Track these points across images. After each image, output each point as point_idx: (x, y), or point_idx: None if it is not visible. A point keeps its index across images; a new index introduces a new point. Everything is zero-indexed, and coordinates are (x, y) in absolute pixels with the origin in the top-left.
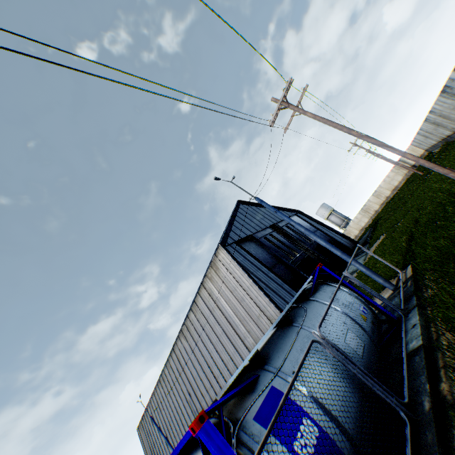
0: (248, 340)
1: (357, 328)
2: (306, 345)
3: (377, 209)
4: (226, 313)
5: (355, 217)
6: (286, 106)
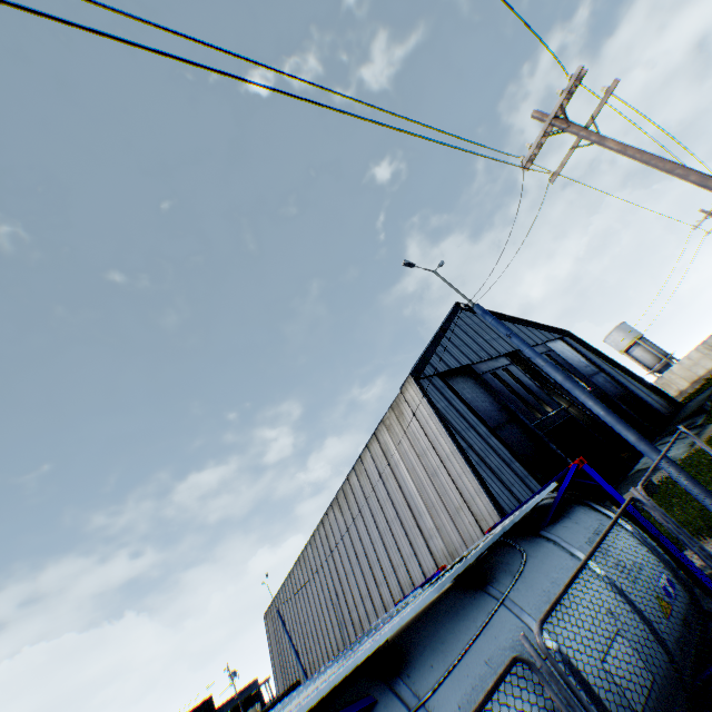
0: (435, 541)
1: (643, 631)
2: (502, 652)
3: None
4: (405, 489)
5: (684, 357)
6: (561, 129)
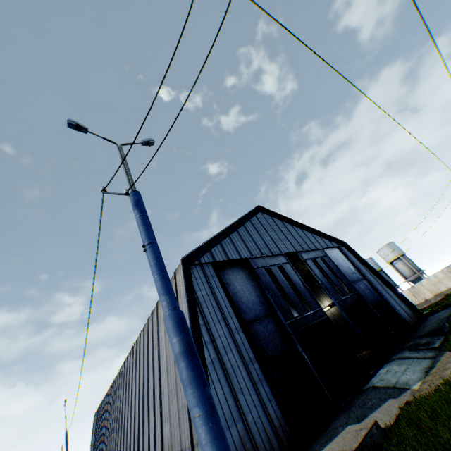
0: (166, 426)
1: None
2: None
3: None
4: (161, 363)
5: (432, 275)
6: None
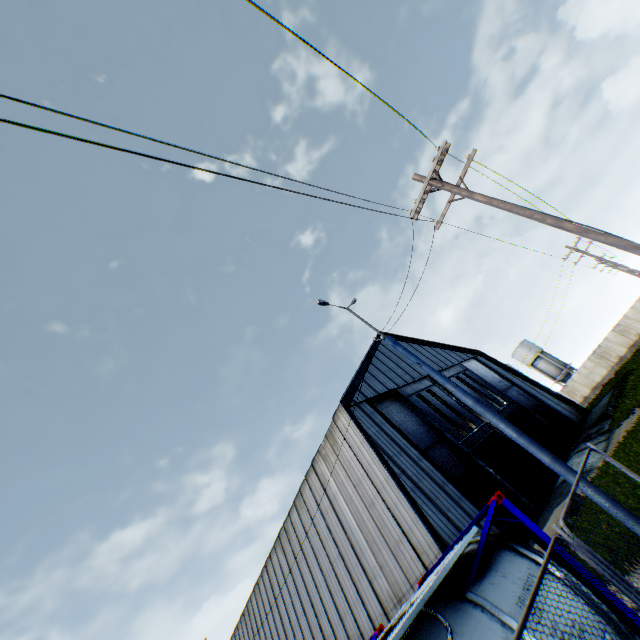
0: (379, 581)
1: None
2: None
3: (623, 354)
4: (345, 523)
5: (581, 366)
6: (437, 187)
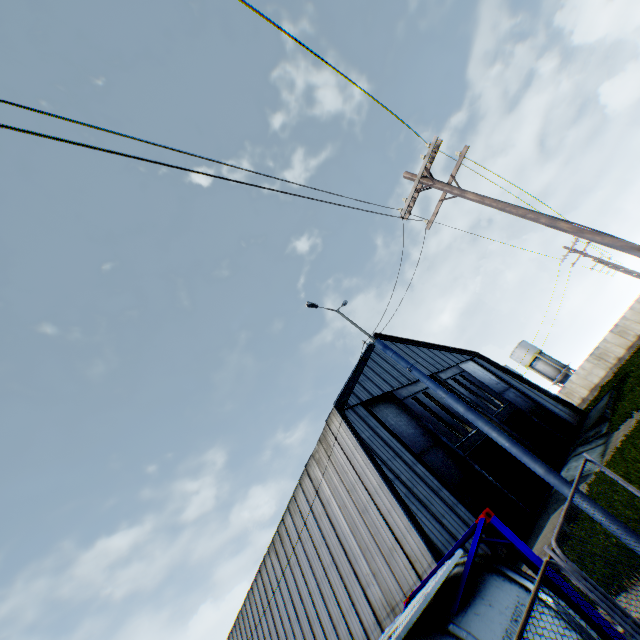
0: (373, 589)
1: None
2: None
3: (622, 355)
4: (339, 528)
5: (579, 367)
6: (428, 185)
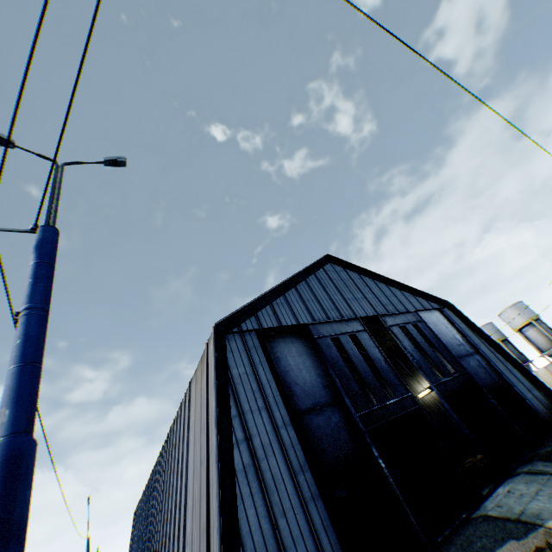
0: (188, 551)
1: None
2: None
3: None
4: (189, 462)
5: None
6: None
